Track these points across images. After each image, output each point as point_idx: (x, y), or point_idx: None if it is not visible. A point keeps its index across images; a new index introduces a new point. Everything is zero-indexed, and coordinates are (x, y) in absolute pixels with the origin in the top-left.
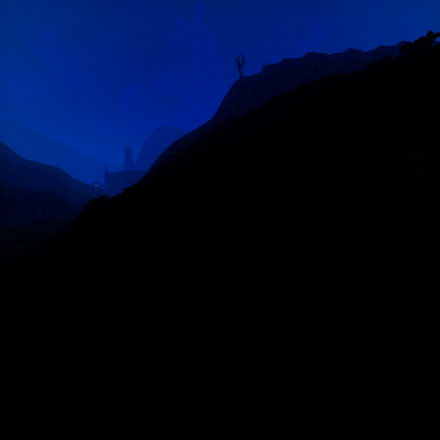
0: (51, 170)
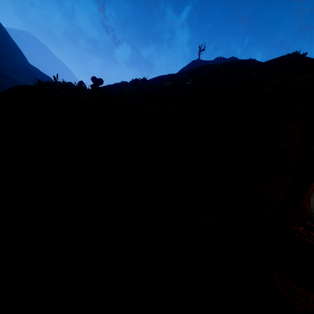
0: (44, 77)
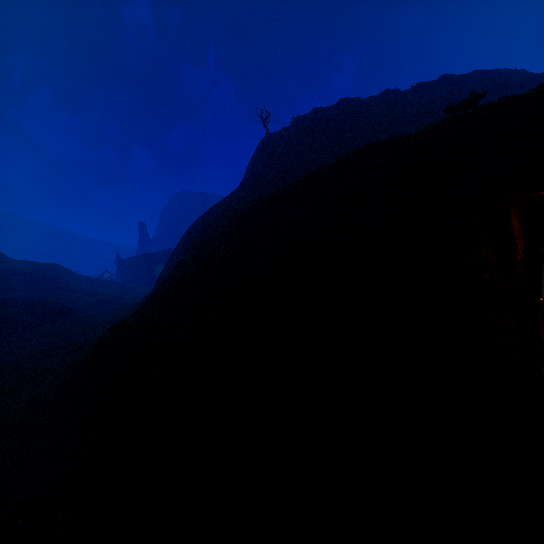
0: (47, 269)
